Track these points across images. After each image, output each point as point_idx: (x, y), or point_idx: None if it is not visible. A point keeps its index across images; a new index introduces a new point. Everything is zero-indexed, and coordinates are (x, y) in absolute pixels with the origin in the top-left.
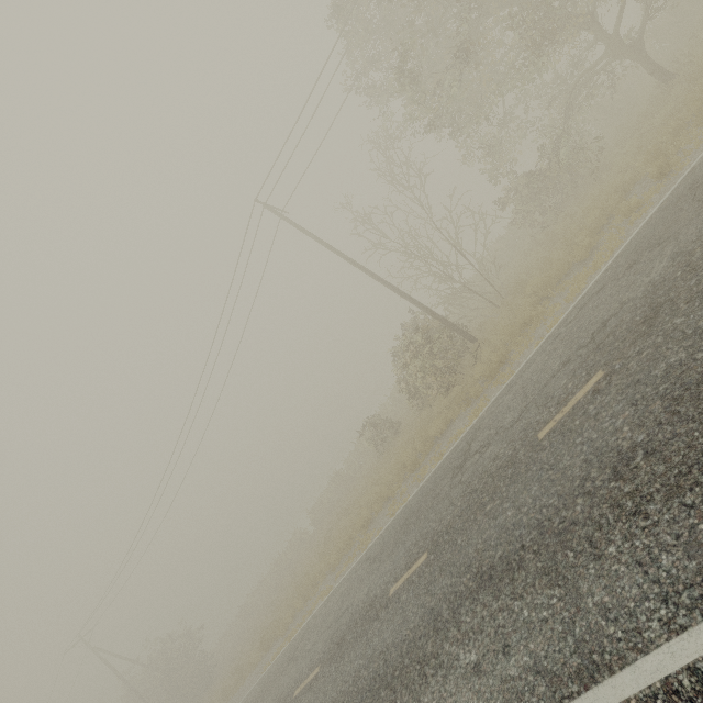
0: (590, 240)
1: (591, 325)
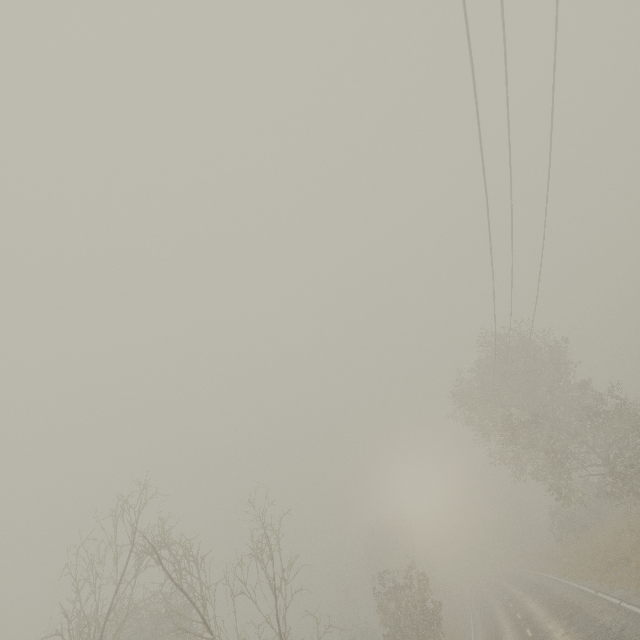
0: (574, 555)
1: (523, 587)
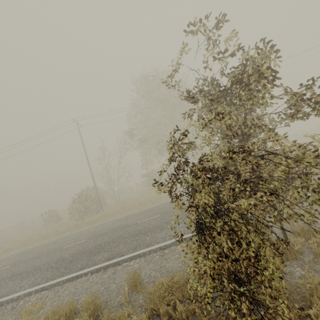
0: (137, 205)
1: (103, 227)
